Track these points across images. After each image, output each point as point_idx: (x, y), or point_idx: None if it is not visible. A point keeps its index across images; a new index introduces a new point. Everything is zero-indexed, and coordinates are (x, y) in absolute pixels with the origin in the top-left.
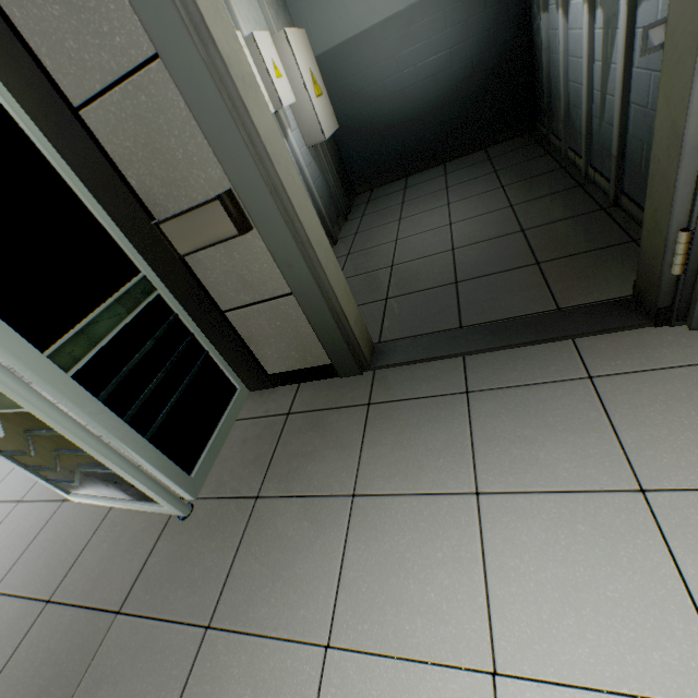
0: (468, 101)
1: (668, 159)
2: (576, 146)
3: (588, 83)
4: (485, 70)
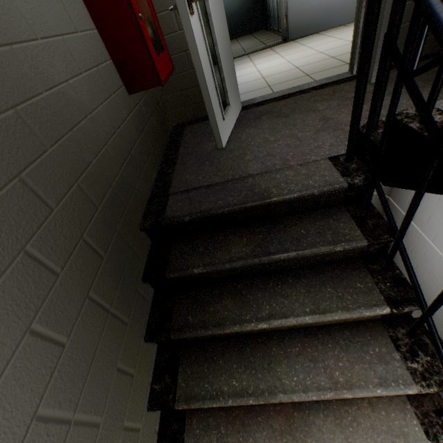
0: (244, 13)
1: (281, 1)
2: (276, 25)
3: (276, 1)
4: (250, 2)
